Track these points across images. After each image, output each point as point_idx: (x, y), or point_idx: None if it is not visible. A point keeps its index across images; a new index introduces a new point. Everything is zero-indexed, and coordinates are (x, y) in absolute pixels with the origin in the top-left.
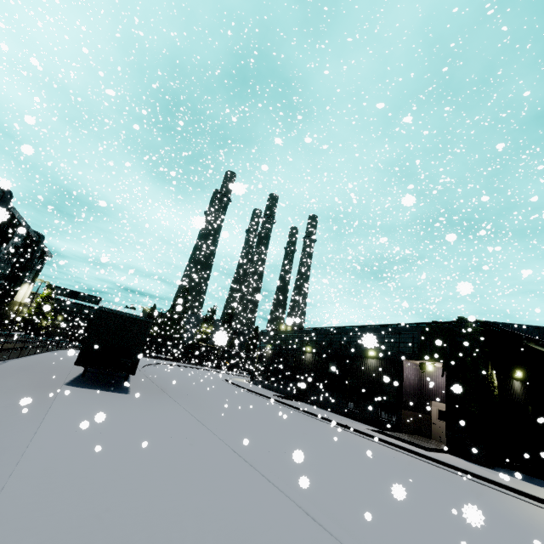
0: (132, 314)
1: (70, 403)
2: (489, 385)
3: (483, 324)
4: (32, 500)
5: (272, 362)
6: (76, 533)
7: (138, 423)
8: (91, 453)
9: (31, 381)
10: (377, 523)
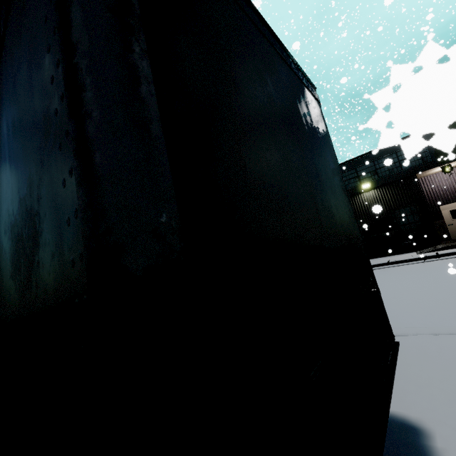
0: None
1: None
2: None
3: None
4: None
5: None
6: None
7: None
8: None
9: None
10: None
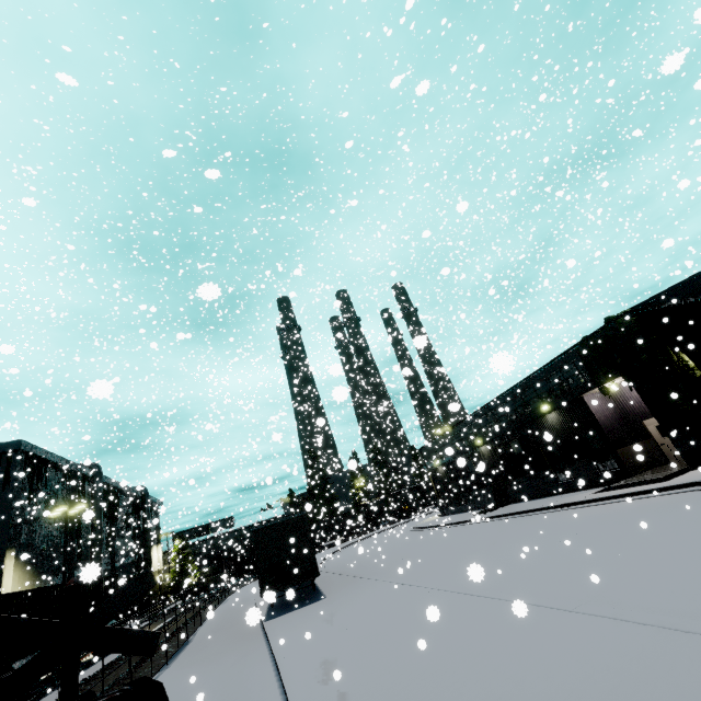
0: (283, 518)
1: (283, 632)
2: (685, 371)
3: (632, 312)
4: (314, 697)
5: (451, 479)
6: (357, 696)
7: (351, 616)
8: (330, 654)
9: (231, 637)
10: (605, 581)
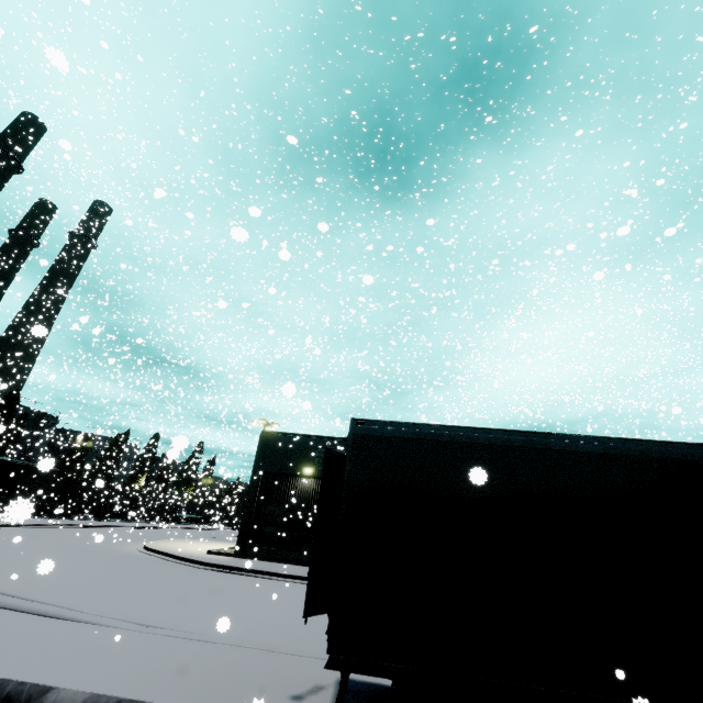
0: None
1: None
2: None
3: None
4: None
5: None
6: None
7: None
8: None
9: None
10: None
